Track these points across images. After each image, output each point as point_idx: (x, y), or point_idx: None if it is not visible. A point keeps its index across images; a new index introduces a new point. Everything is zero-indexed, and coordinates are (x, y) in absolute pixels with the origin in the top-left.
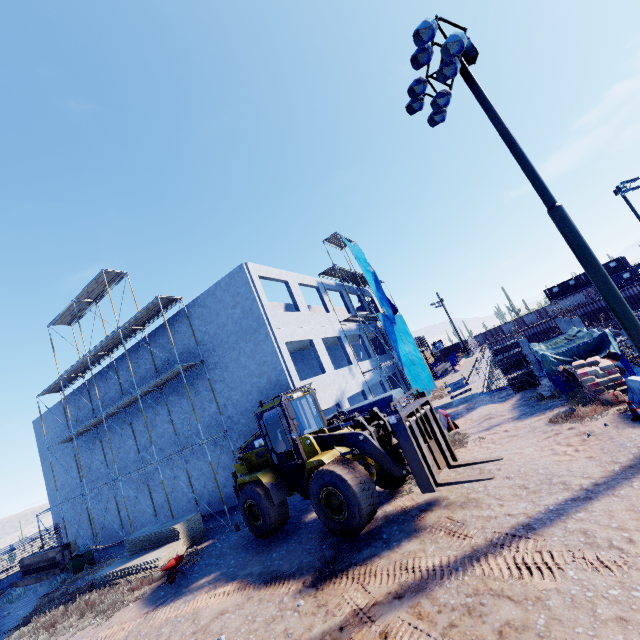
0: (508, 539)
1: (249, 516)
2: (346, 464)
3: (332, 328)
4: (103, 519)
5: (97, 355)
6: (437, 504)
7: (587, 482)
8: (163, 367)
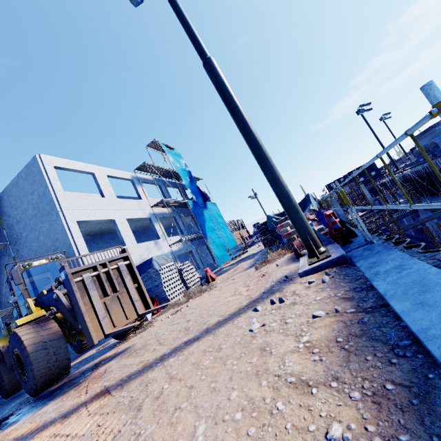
0: (98, 396)
1: None
2: (39, 323)
3: (142, 211)
4: None
5: None
6: (123, 353)
7: (216, 320)
8: None
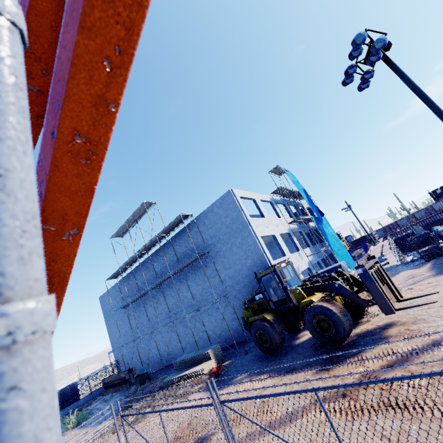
0: None
1: (259, 341)
2: (328, 301)
3: (284, 227)
4: (147, 356)
5: (141, 253)
6: (394, 324)
7: None
8: (181, 258)
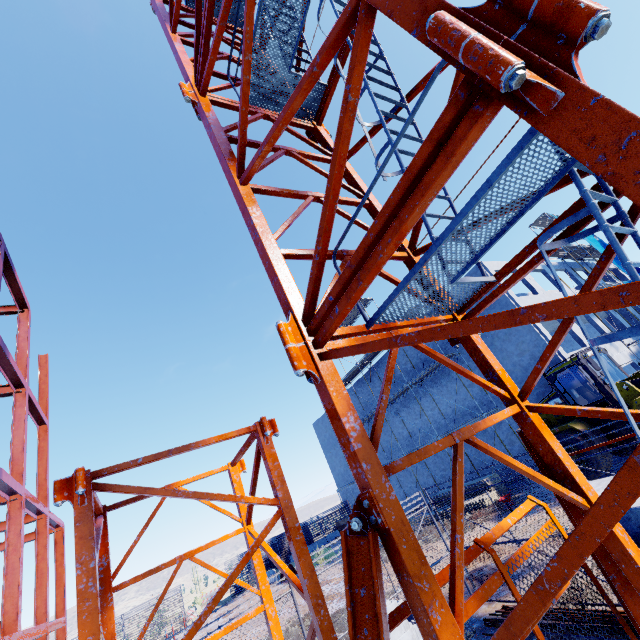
0: None
1: None
2: None
3: None
4: None
5: (362, 364)
6: None
7: None
8: (417, 365)
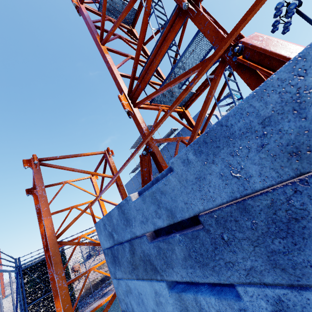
0: None
1: None
2: None
3: None
4: None
5: None
6: None
7: None
8: (172, 155)
